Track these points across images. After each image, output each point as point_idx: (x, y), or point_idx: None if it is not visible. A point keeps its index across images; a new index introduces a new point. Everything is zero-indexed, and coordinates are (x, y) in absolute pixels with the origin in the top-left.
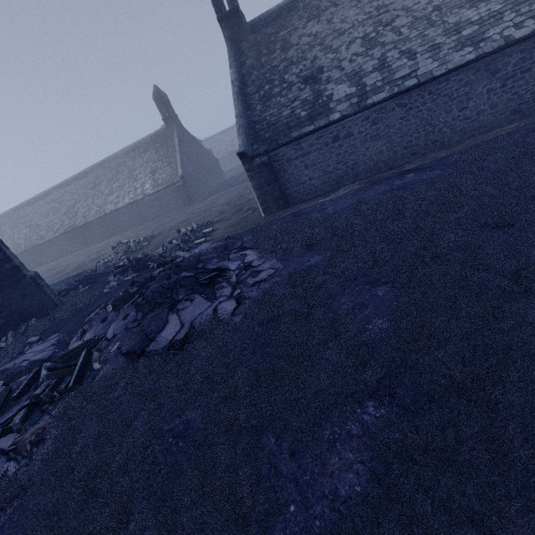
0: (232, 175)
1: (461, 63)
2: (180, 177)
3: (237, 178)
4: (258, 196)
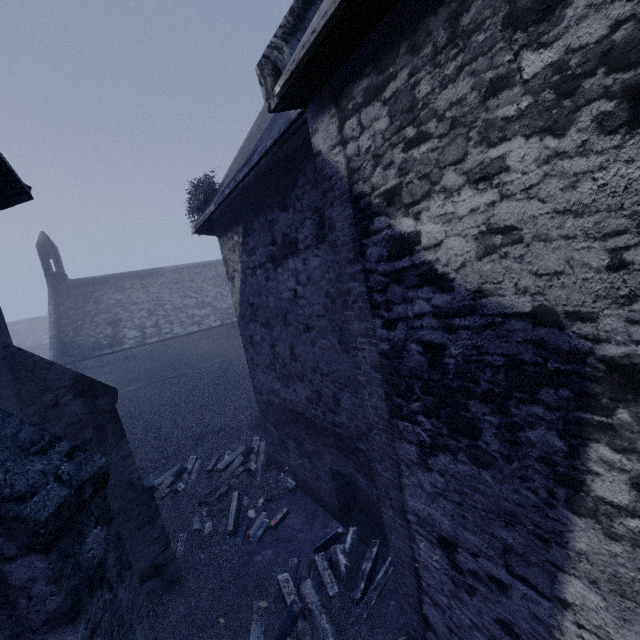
0: None
1: (193, 331)
2: None
3: None
4: None
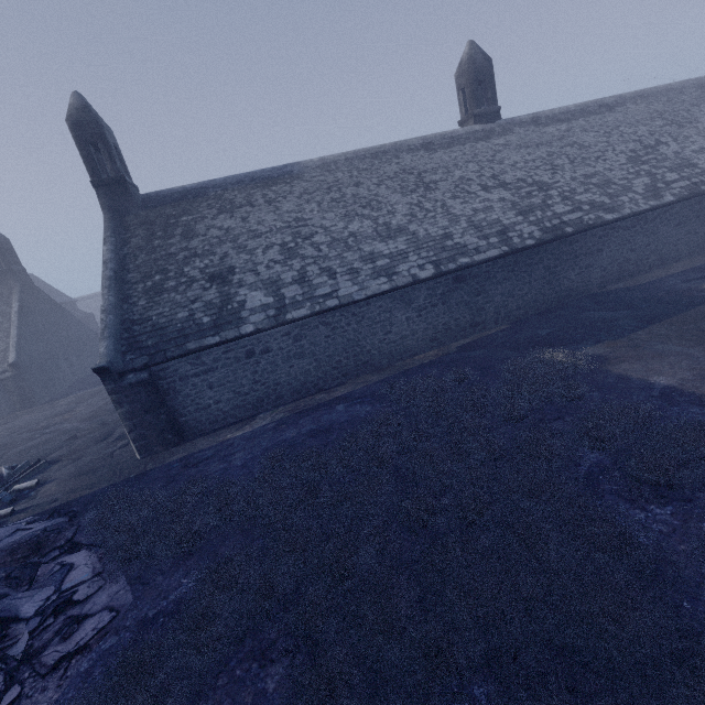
0: None
1: (379, 291)
2: (9, 365)
3: None
4: (130, 428)
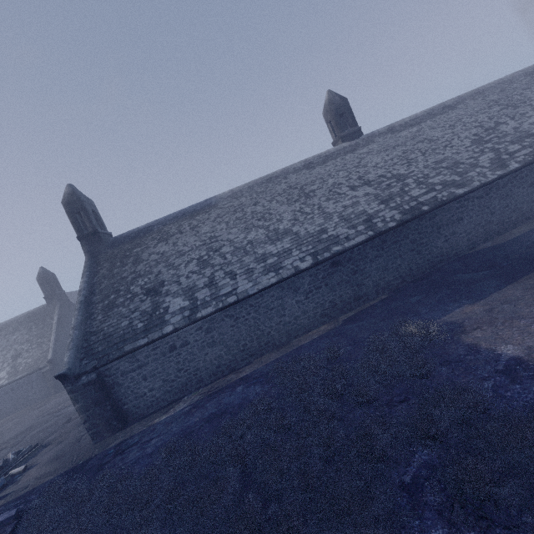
0: None
1: (268, 284)
2: (47, 361)
3: None
4: (85, 419)
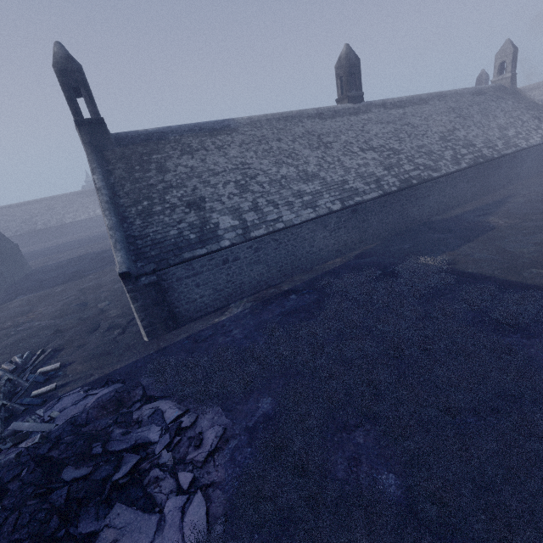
0: (41, 264)
1: (309, 218)
2: None
3: (56, 271)
4: (142, 318)
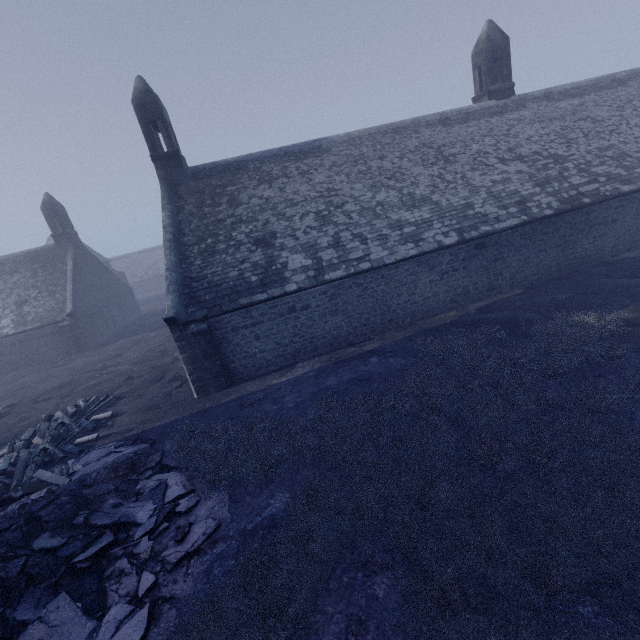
0: (152, 309)
1: (407, 256)
2: (67, 314)
3: (159, 316)
4: (191, 371)
